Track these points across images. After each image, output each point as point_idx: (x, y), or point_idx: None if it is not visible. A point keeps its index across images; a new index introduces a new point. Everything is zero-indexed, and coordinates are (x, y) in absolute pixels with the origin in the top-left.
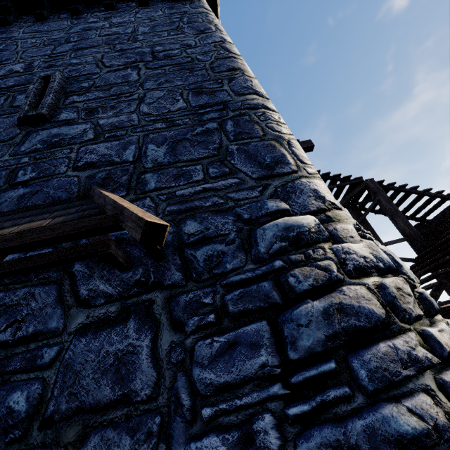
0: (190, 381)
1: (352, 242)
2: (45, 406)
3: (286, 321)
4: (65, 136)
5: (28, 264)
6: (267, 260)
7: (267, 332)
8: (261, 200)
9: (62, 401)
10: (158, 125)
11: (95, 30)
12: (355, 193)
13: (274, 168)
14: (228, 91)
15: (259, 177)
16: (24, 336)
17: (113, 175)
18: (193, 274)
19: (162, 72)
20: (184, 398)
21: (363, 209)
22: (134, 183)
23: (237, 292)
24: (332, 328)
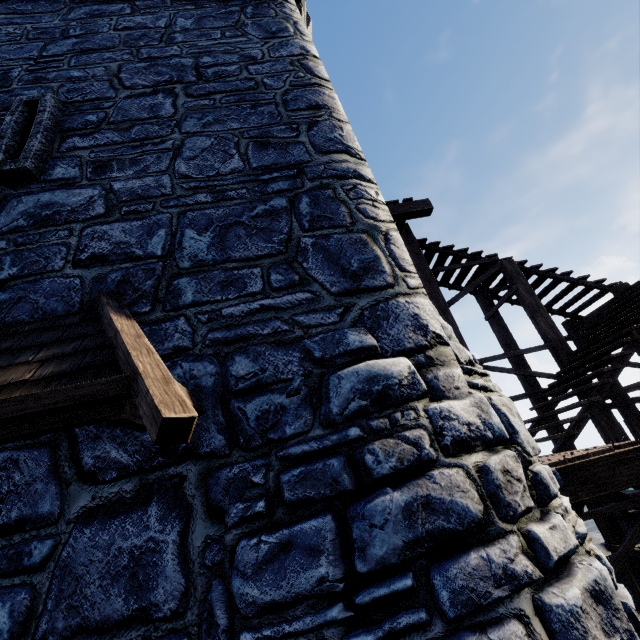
0: (228, 591)
1: (457, 396)
2: (35, 624)
3: (357, 518)
4: (61, 208)
5: (6, 433)
6: (340, 424)
7: (331, 532)
8: (340, 329)
9: (58, 616)
10: (201, 197)
11: (109, 18)
12: (485, 278)
13: (362, 278)
14: (306, 145)
15: (340, 292)
16: (5, 524)
17: (133, 277)
18: (240, 438)
19: (210, 104)
20: (220, 615)
21: (495, 298)
22: (163, 292)
23: (296, 472)
24: (413, 531)
